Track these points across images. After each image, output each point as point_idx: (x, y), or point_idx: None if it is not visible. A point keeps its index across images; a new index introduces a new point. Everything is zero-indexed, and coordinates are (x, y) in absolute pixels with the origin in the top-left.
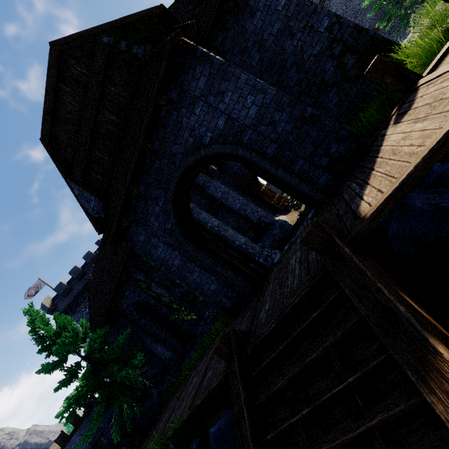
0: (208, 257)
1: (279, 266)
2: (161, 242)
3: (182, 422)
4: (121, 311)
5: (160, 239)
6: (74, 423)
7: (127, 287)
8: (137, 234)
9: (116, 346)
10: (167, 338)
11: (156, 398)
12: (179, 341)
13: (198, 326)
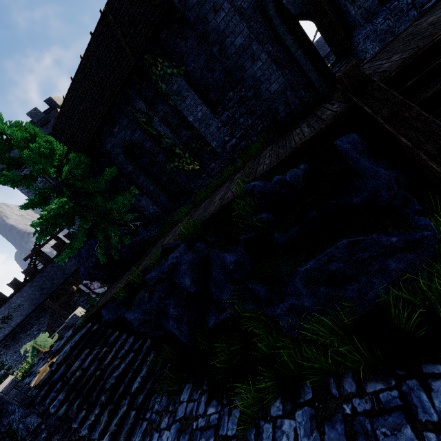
0: (289, 33)
1: (379, 56)
2: (228, 2)
3: (235, 197)
4: (102, 153)
5: None
6: (13, 287)
7: (118, 121)
8: None
9: (102, 180)
10: (155, 192)
11: (145, 234)
12: (168, 196)
13: (197, 179)
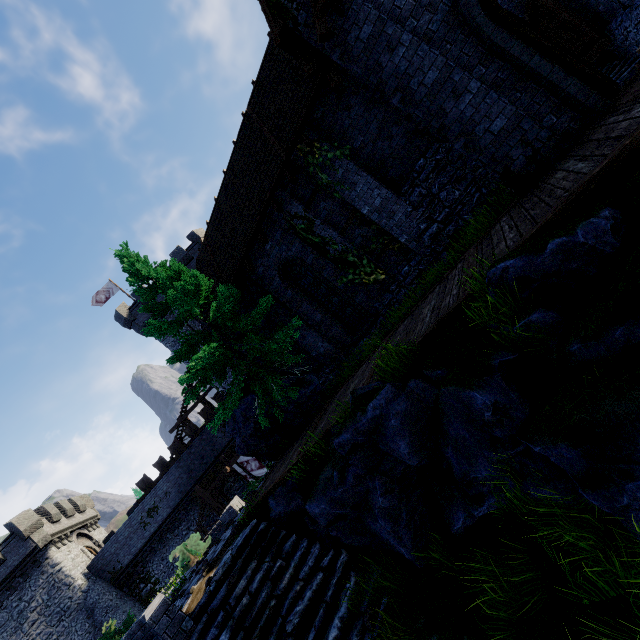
0: (514, 37)
1: None
2: (407, 32)
3: (464, 299)
4: (254, 280)
5: (405, 26)
6: (159, 468)
7: (270, 235)
8: (357, 23)
9: (256, 313)
10: (324, 322)
11: (318, 383)
12: (343, 326)
13: (384, 294)
